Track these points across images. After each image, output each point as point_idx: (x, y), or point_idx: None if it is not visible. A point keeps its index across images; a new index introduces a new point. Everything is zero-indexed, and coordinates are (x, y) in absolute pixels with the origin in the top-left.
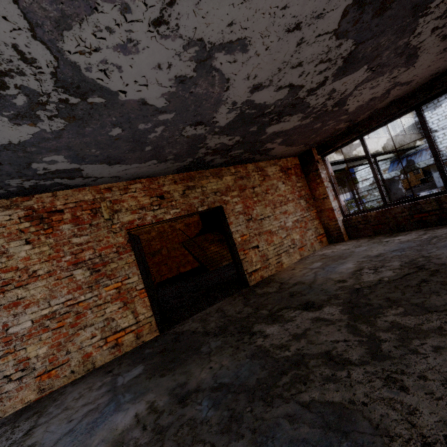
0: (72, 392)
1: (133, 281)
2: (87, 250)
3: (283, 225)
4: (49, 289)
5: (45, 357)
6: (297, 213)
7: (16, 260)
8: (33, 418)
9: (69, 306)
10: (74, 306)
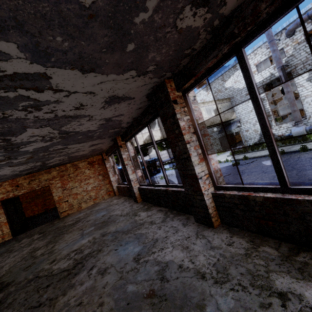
0: None
1: (2, 219)
2: None
3: (85, 189)
4: None
5: None
6: (96, 183)
7: None
8: None
9: None
10: None
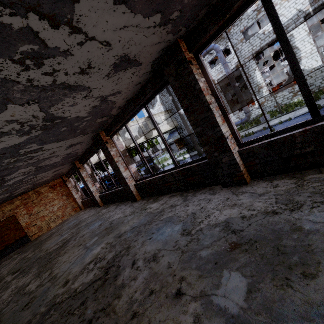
0: None
1: None
2: None
3: (51, 211)
4: None
5: None
6: (61, 203)
7: None
8: None
9: None
10: None
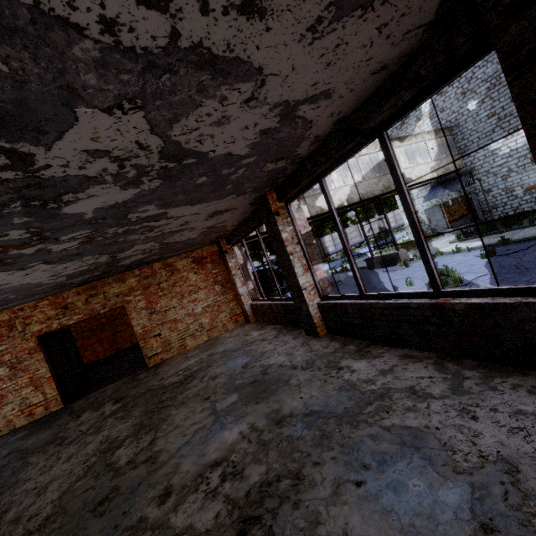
0: None
1: (43, 372)
2: (7, 354)
3: (190, 312)
4: None
5: None
6: (210, 298)
7: None
8: None
9: None
10: None
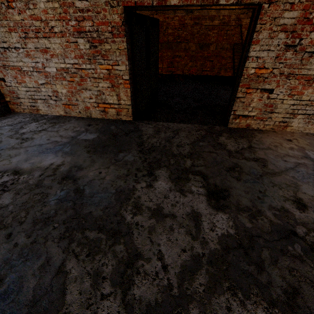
0: (70, 123)
1: (121, 69)
2: (87, 20)
3: None
4: (63, 48)
5: (65, 96)
6: None
7: (39, 10)
8: (50, 125)
9: (76, 69)
10: (79, 71)
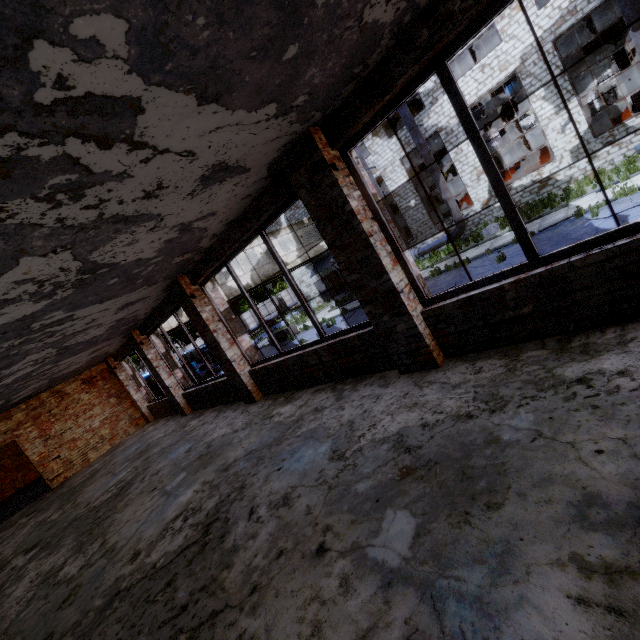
0: None
1: None
2: None
3: (88, 428)
4: None
5: None
6: (107, 411)
7: None
8: None
9: None
10: None
